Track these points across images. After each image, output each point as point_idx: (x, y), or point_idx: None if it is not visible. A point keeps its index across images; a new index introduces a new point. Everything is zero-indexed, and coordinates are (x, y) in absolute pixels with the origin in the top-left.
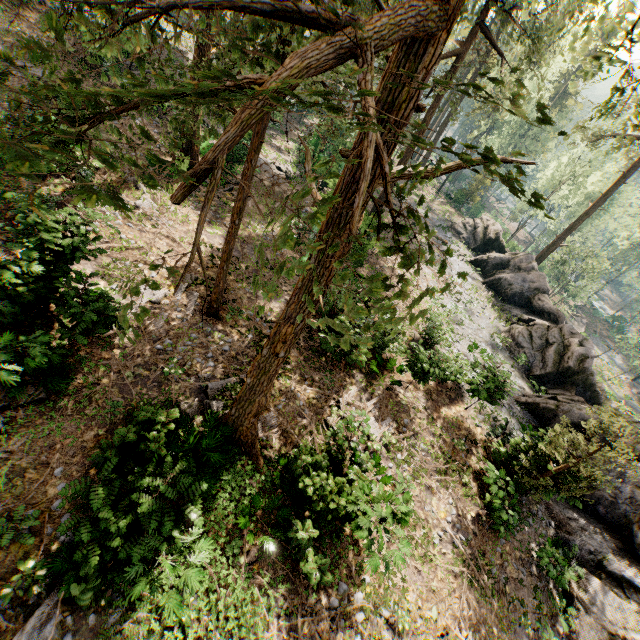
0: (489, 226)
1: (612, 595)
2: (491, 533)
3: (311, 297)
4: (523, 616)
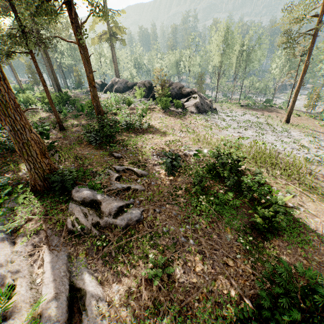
0: (96, 81)
1: (189, 102)
2: (167, 112)
3: (89, 62)
4: (183, 115)
